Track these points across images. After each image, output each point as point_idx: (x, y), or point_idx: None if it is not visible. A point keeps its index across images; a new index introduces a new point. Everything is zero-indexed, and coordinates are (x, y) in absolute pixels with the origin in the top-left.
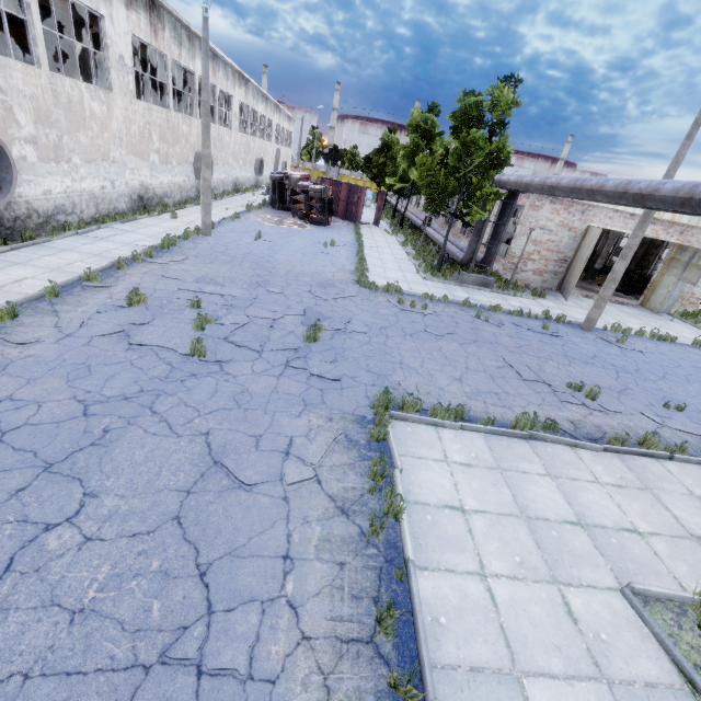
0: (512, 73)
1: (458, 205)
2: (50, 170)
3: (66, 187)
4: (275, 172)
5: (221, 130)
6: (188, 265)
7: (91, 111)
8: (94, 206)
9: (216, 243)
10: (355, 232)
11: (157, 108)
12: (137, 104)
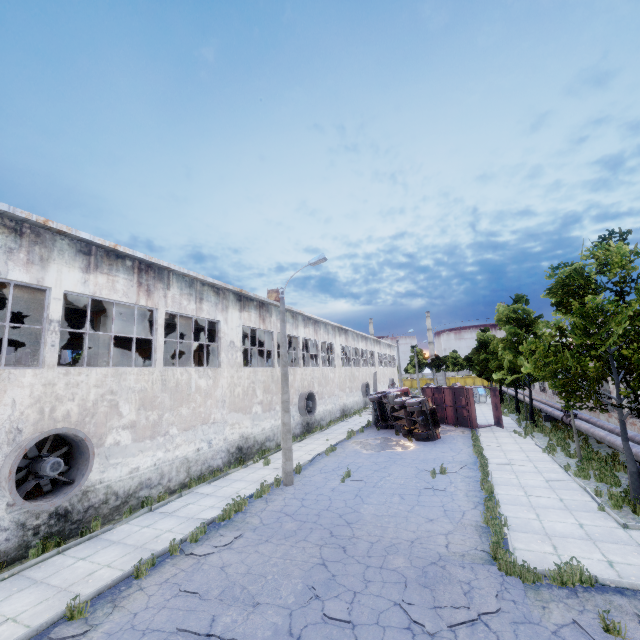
0: (608, 230)
1: (618, 390)
2: (144, 447)
3: (157, 459)
4: (373, 393)
5: (325, 370)
6: (234, 551)
7: (197, 386)
8: (185, 470)
9: (292, 497)
10: (472, 444)
11: (262, 369)
12: (243, 371)
